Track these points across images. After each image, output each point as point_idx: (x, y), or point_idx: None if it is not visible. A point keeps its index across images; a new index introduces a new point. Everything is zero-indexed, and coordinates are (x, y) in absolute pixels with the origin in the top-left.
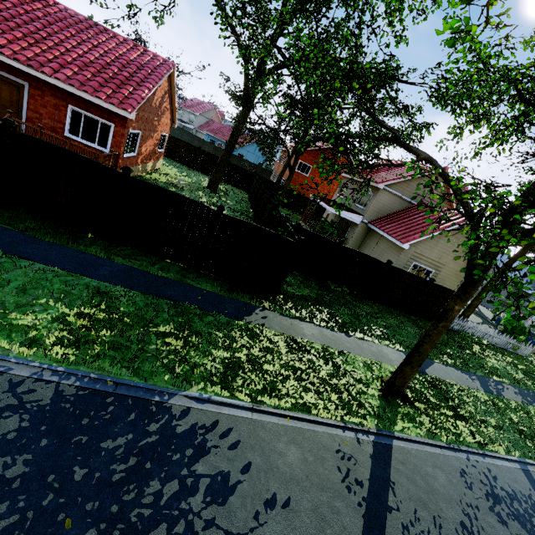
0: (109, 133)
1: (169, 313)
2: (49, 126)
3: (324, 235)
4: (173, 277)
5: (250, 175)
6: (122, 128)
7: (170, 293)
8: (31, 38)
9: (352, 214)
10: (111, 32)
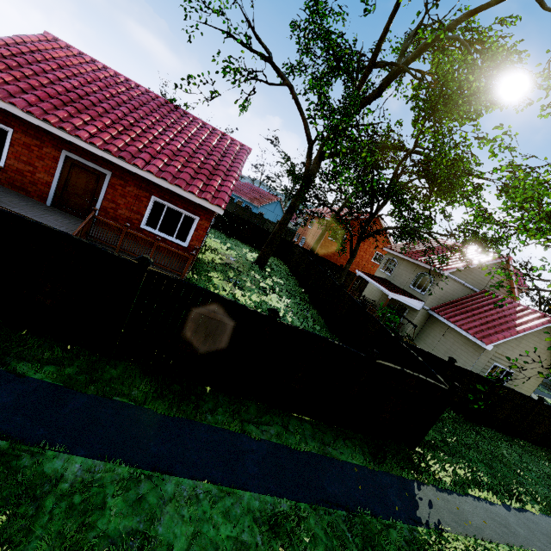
0: (192, 226)
1: (355, 544)
2: (125, 217)
3: (386, 323)
4: (316, 449)
5: (288, 245)
6: (207, 221)
7: (331, 491)
8: (120, 124)
9: (413, 300)
10: (190, 115)
